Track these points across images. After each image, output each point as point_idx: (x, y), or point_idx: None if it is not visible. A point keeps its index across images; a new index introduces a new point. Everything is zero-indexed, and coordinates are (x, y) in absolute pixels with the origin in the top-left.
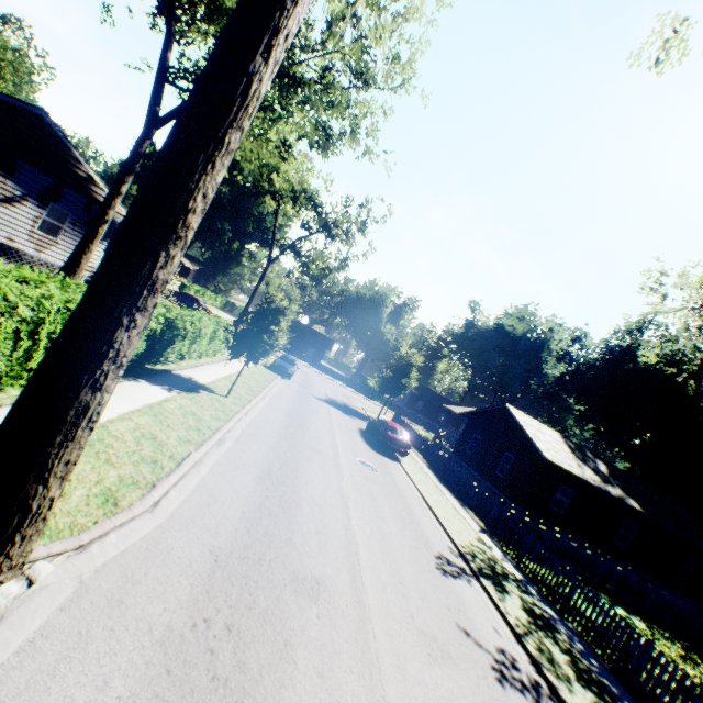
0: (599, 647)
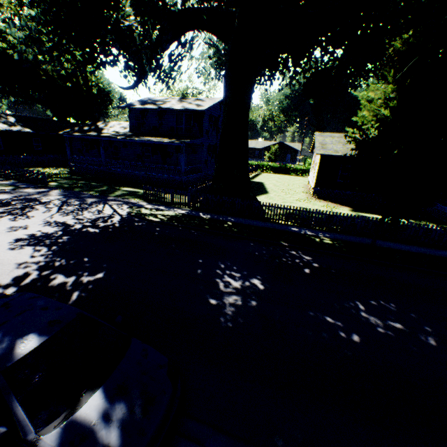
0: (1, 177)
